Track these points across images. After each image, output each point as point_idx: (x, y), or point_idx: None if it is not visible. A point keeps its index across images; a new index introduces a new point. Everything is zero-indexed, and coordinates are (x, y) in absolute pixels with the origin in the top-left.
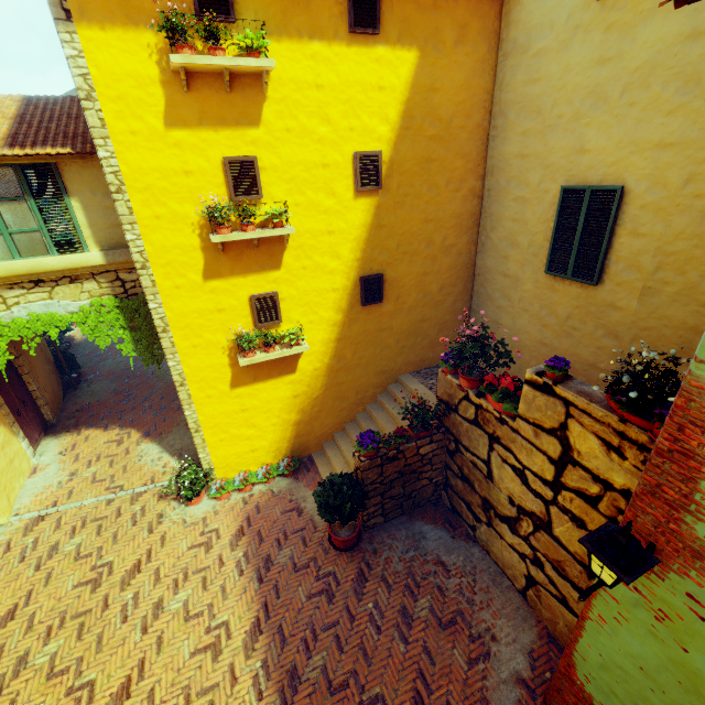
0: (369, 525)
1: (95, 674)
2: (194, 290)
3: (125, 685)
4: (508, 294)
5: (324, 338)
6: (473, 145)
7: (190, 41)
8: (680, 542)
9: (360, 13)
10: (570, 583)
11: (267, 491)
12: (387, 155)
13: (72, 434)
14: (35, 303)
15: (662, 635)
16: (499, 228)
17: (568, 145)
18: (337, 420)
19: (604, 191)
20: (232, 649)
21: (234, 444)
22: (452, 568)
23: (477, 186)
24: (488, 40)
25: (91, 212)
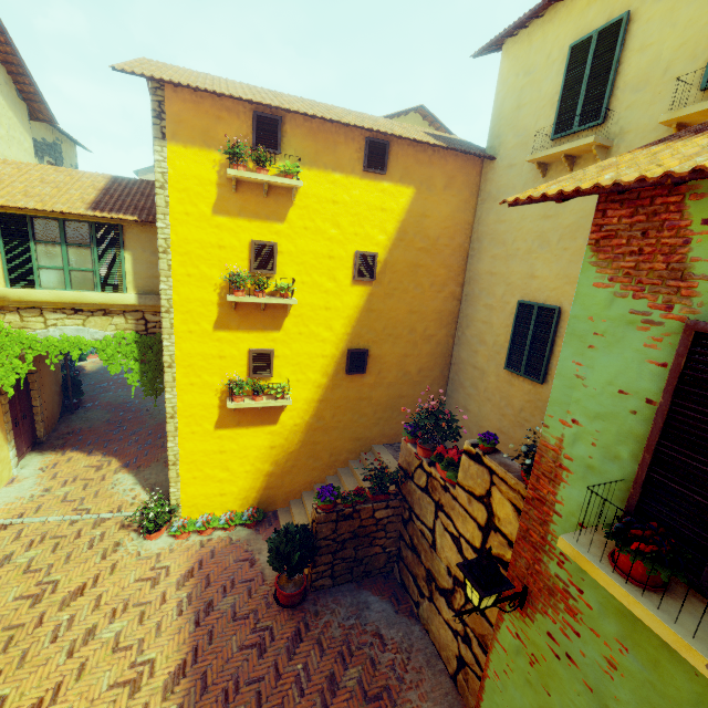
0: (316, 586)
1: (9, 690)
2: (204, 336)
3: (35, 706)
4: (476, 384)
5: (308, 397)
6: (455, 260)
7: (244, 161)
8: (541, 581)
9: (373, 160)
10: None
11: (225, 538)
12: (382, 257)
13: (56, 453)
14: (70, 327)
15: (534, 681)
16: (472, 327)
17: (524, 271)
18: (308, 478)
19: (547, 308)
20: (152, 688)
21: (205, 484)
22: (389, 643)
23: (457, 291)
24: (471, 188)
25: (138, 263)
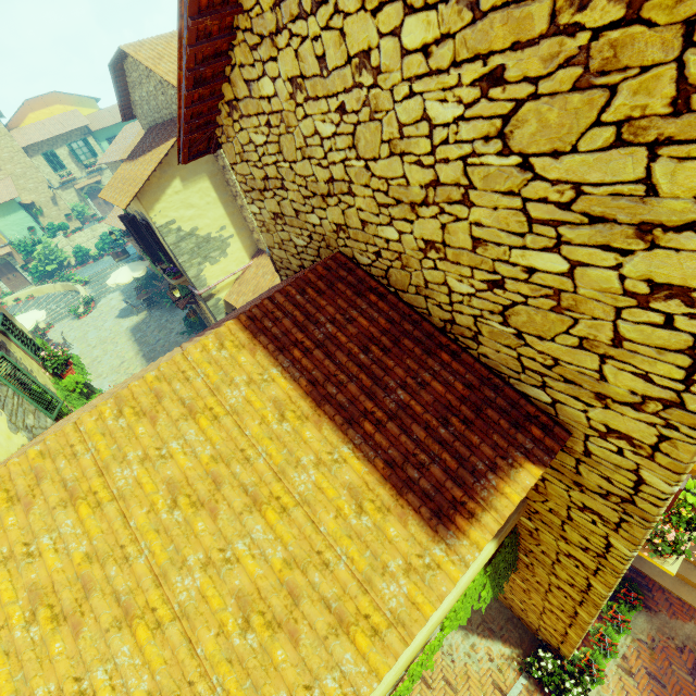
0: None
1: None
2: None
3: None
4: None
5: None
6: None
7: None
8: None
9: None
10: None
11: (636, 644)
12: None
13: None
14: None
15: None
16: None
17: None
18: None
19: None
20: None
21: None
22: None
23: None
24: None
25: None
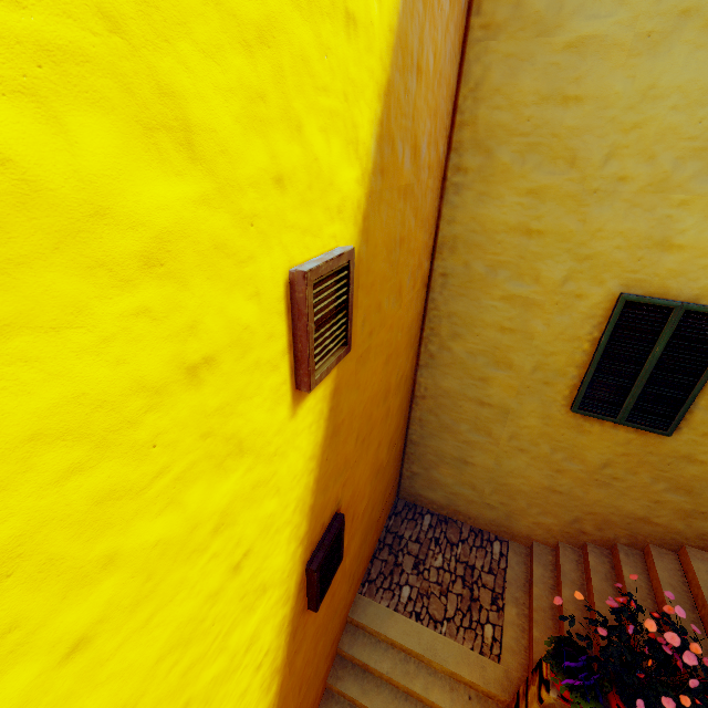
0: None
1: None
2: None
3: None
4: (487, 428)
5: None
6: (431, 201)
7: None
8: None
9: None
10: None
11: None
12: None
13: None
14: None
15: None
16: (470, 337)
17: (637, 231)
18: None
19: None
20: None
21: None
22: None
23: (426, 269)
24: None
25: None
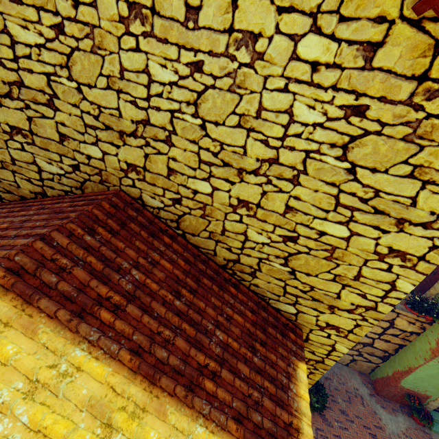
0: None
1: None
2: None
3: None
4: None
5: None
6: None
7: None
8: None
9: None
10: (375, 356)
11: None
12: None
13: None
14: None
15: None
16: None
17: None
18: None
19: None
20: None
21: None
22: (330, 377)
23: None
24: None
25: None
